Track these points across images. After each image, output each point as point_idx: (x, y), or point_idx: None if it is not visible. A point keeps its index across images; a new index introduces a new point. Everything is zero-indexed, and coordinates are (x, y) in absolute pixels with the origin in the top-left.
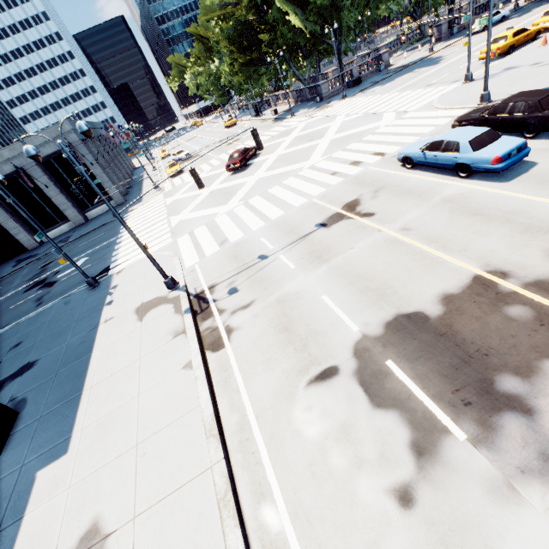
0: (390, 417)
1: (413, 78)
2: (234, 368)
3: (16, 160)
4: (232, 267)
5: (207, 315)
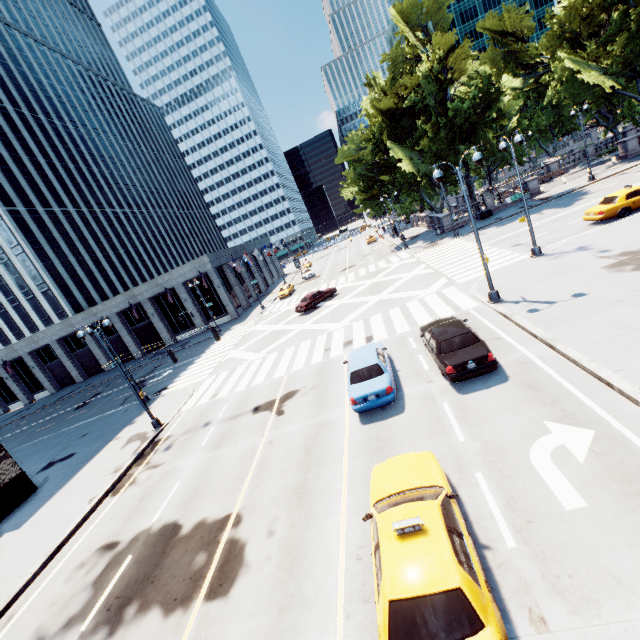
0: (88, 594)
1: (525, 225)
2: (102, 514)
3: (171, 281)
4: (191, 424)
5: (141, 462)
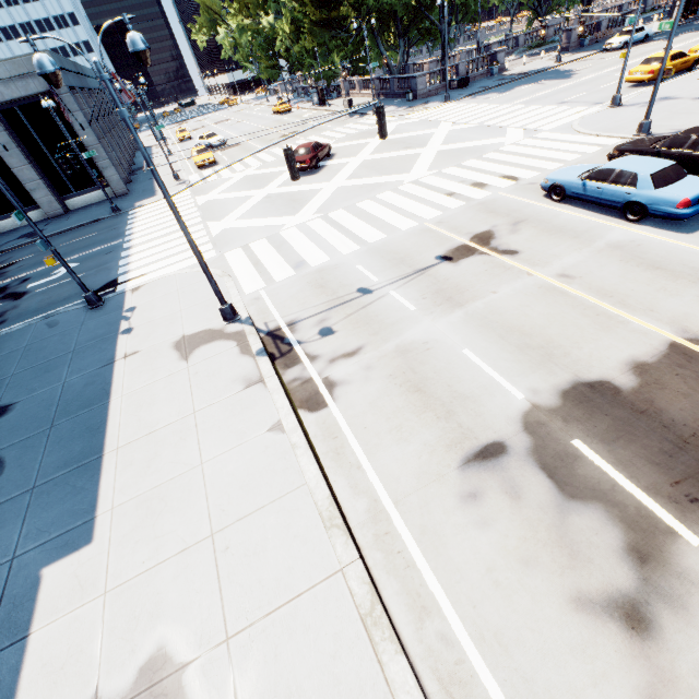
0: (592, 512)
1: (538, 91)
2: (348, 436)
3: None
4: (319, 299)
5: (291, 361)
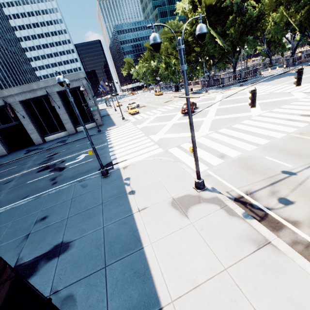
0: None
1: (290, 79)
2: None
3: (46, 89)
4: (256, 177)
5: (274, 224)
